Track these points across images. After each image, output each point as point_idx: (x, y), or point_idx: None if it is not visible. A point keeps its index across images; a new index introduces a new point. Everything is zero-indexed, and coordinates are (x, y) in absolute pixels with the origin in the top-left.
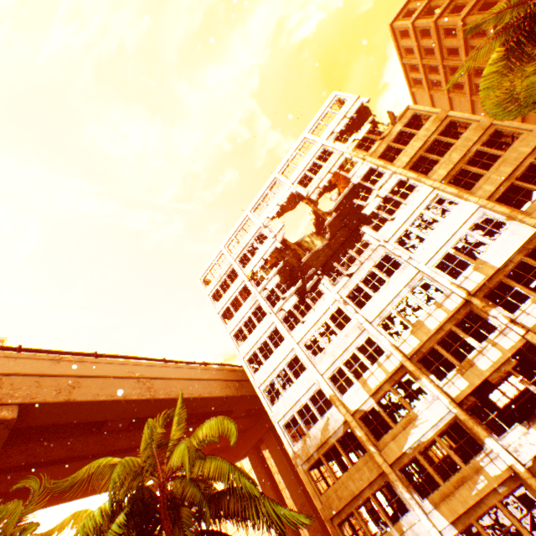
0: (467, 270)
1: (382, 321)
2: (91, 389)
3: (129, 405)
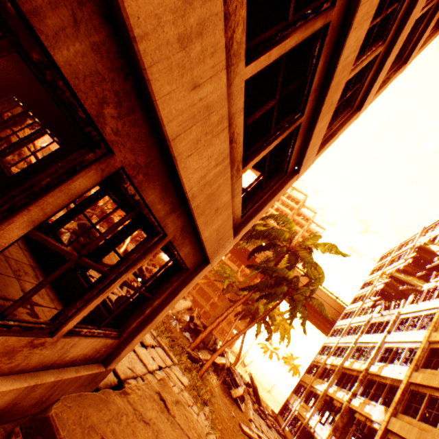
0: (381, 363)
1: (358, 346)
2: None
3: None
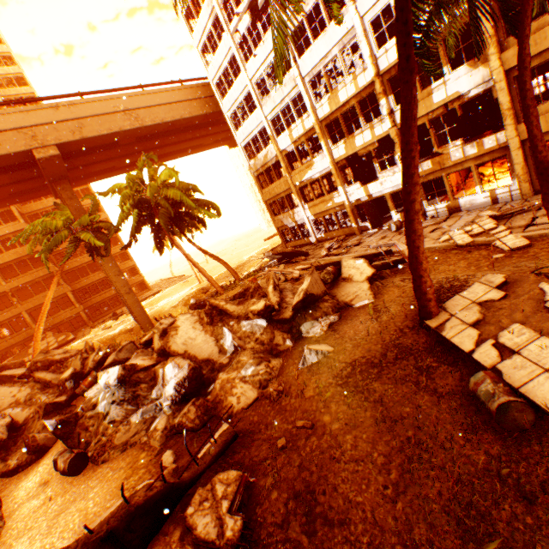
0: (391, 42)
1: (312, 79)
2: (94, 128)
3: (127, 134)
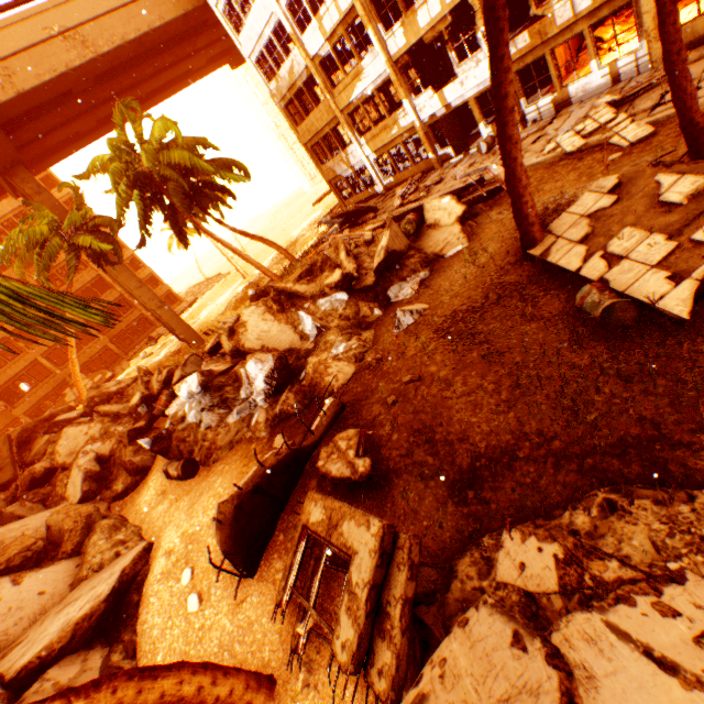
0: None
1: None
2: (28, 73)
3: (80, 73)
